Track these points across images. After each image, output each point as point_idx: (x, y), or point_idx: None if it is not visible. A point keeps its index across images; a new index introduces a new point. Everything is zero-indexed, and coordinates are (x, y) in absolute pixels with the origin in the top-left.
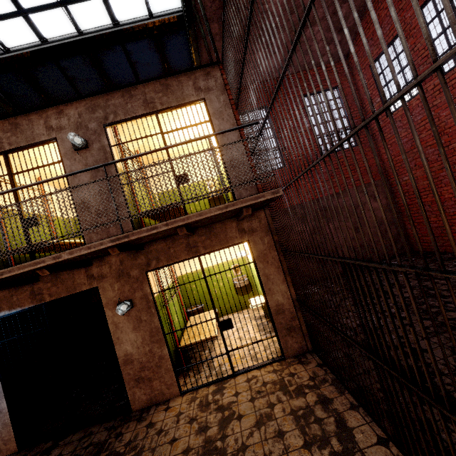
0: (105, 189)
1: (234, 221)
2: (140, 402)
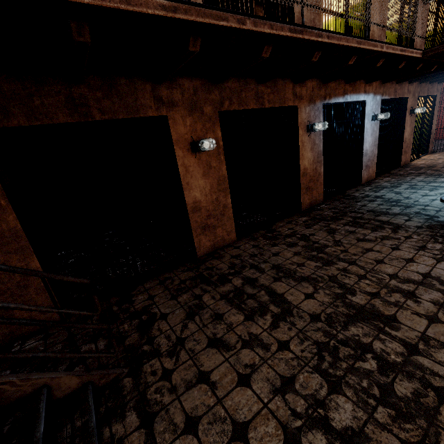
0: (422, 38)
1: (437, 83)
2: (402, 163)
